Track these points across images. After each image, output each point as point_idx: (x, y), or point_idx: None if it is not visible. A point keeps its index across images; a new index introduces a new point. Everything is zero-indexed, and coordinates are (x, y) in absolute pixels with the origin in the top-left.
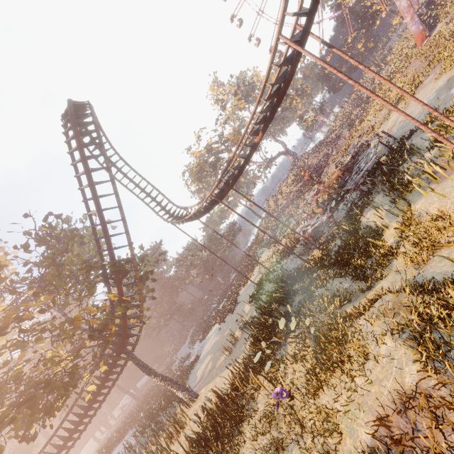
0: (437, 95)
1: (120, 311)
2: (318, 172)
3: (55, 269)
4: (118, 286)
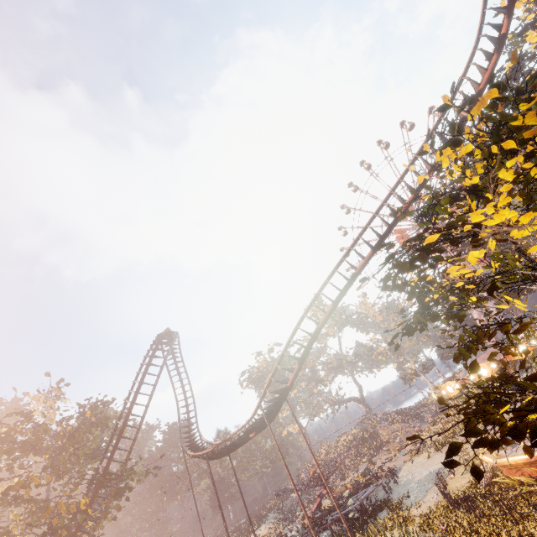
0: (428, 476)
1: (79, 519)
2: (376, 451)
3: (69, 453)
4: (94, 494)
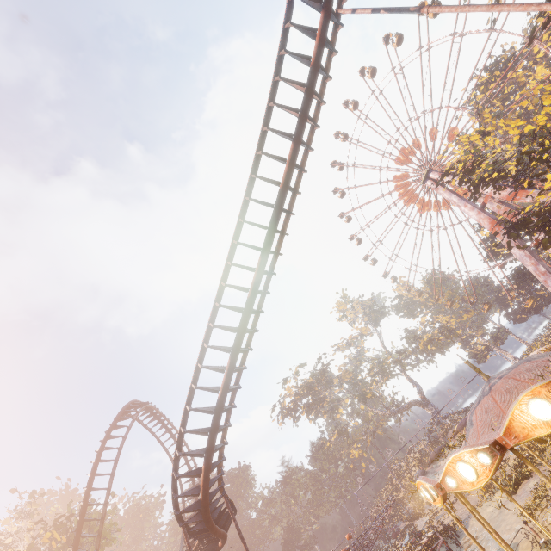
0: None
1: None
2: None
3: None
4: None
